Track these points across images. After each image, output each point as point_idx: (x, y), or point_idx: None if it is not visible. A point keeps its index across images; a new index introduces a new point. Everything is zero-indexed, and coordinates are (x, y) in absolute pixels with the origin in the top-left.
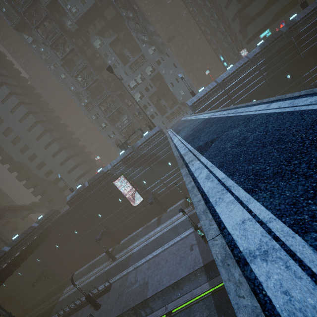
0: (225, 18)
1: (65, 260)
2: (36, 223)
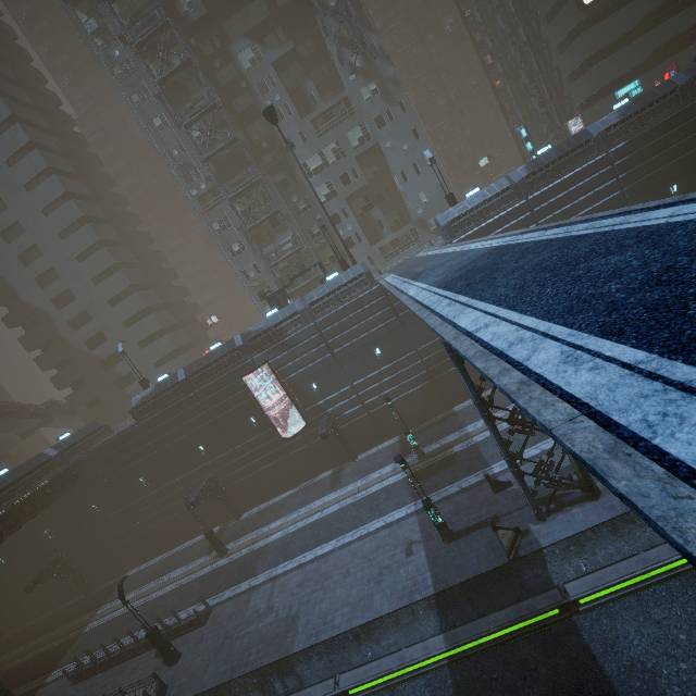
0: (542, 41)
1: (110, 541)
2: (53, 449)
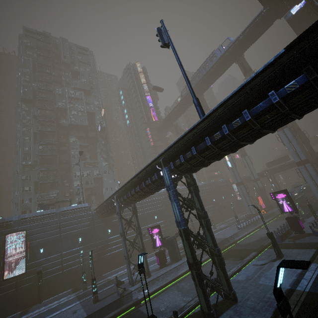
0: None
1: None
2: None
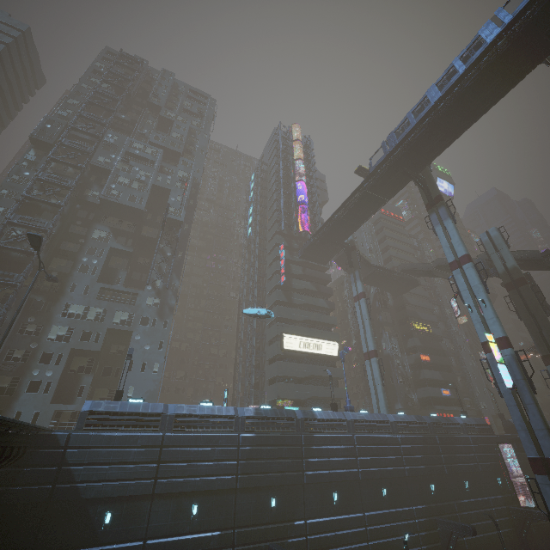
0: (263, 352)
1: None
2: None
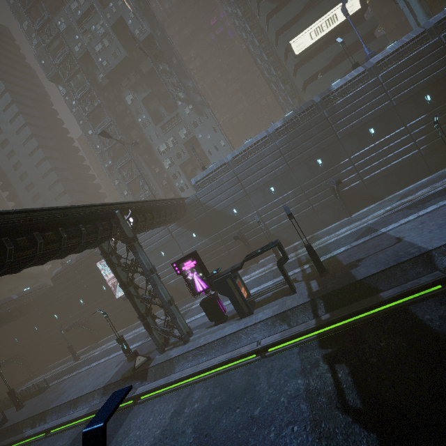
0: (286, 73)
1: (42, 347)
2: (16, 295)
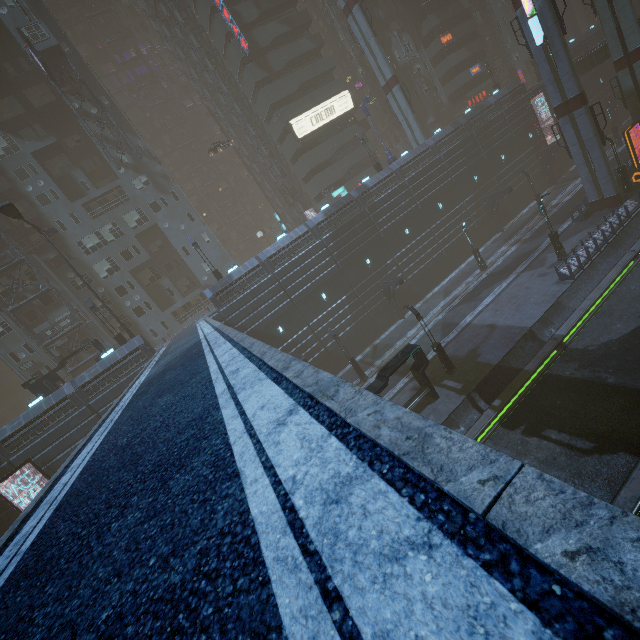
0: (280, 156)
1: None
2: None
